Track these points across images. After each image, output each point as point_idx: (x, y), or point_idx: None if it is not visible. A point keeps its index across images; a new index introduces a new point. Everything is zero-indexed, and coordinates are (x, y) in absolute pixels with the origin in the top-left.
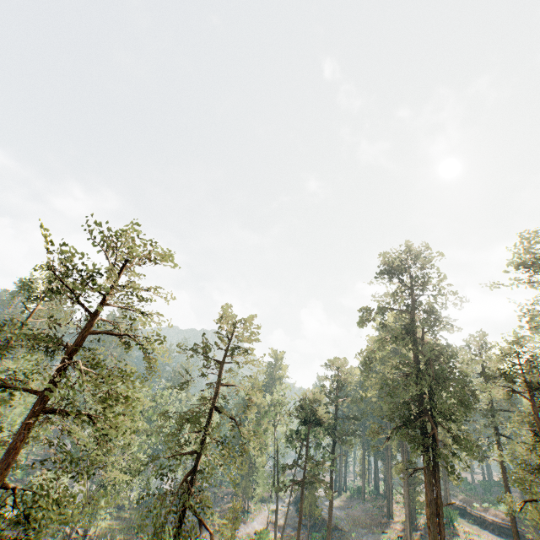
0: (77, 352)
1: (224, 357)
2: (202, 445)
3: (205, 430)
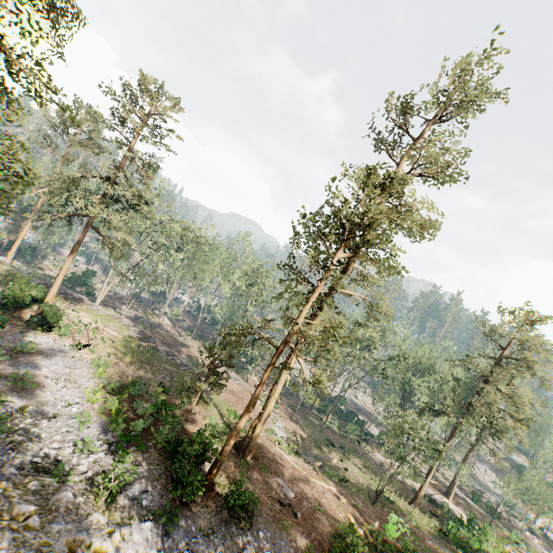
0: (497, 363)
1: None
2: None
3: None
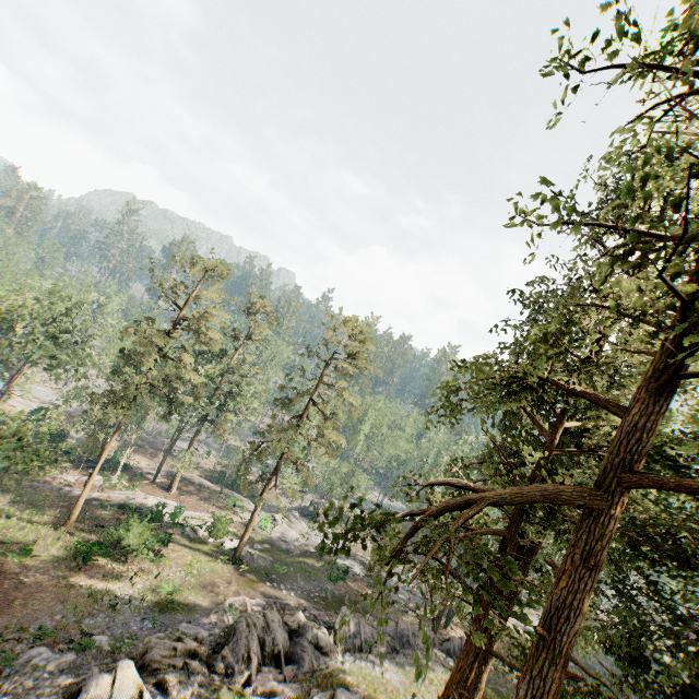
0: (174, 328)
1: (330, 358)
2: (297, 426)
3: (301, 416)
